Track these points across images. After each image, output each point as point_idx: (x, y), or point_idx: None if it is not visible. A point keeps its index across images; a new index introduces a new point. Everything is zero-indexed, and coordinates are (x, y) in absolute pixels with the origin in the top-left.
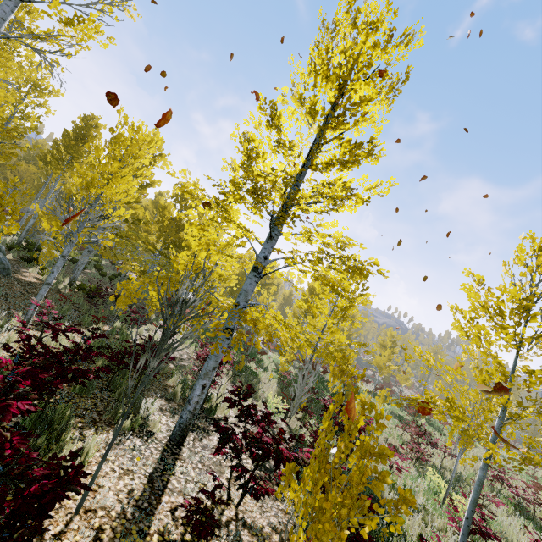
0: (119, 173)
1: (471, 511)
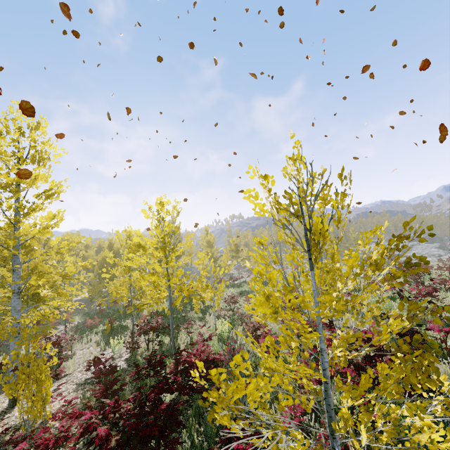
0: None
1: (172, 338)
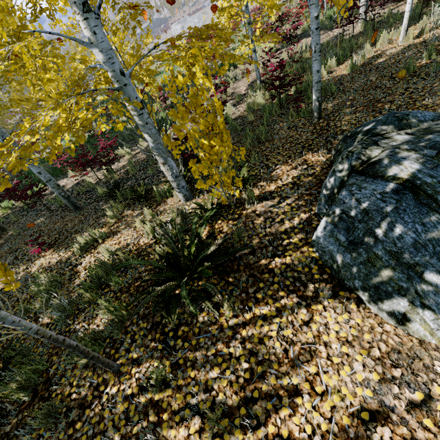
0: None
1: None
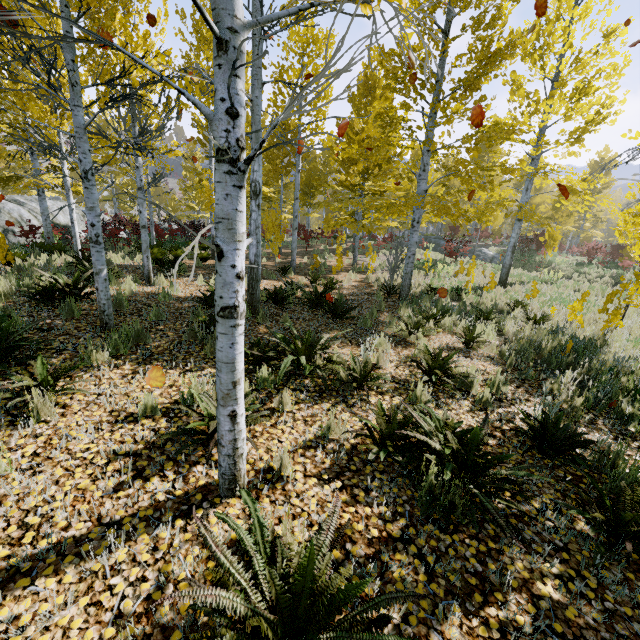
0: None
1: None
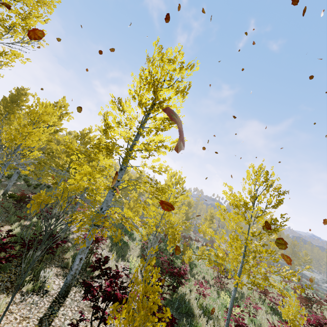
0: (38, 125)
1: (229, 315)
